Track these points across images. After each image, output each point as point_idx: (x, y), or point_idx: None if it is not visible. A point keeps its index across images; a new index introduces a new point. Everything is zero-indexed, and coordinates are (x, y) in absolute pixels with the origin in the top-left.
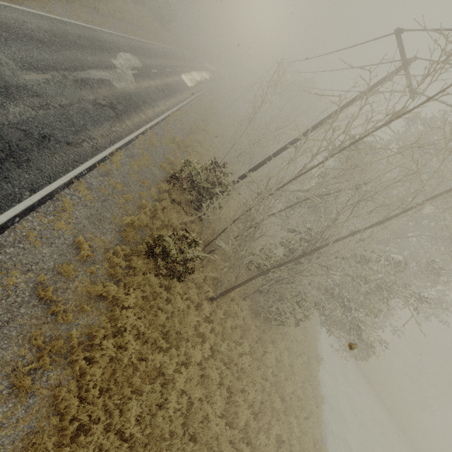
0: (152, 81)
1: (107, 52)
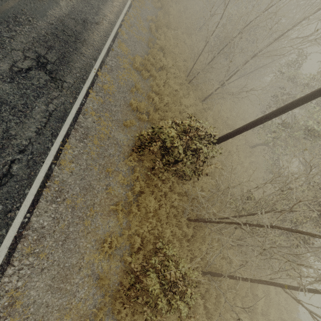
0: None
1: None
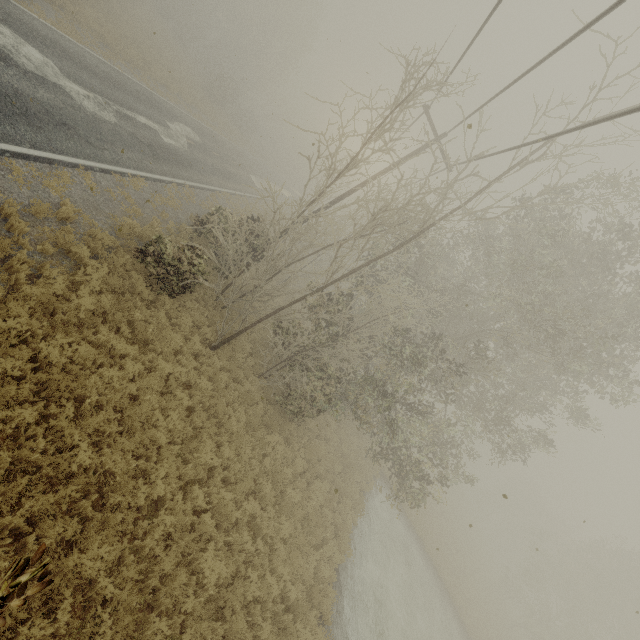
0: (210, 159)
1: (164, 115)
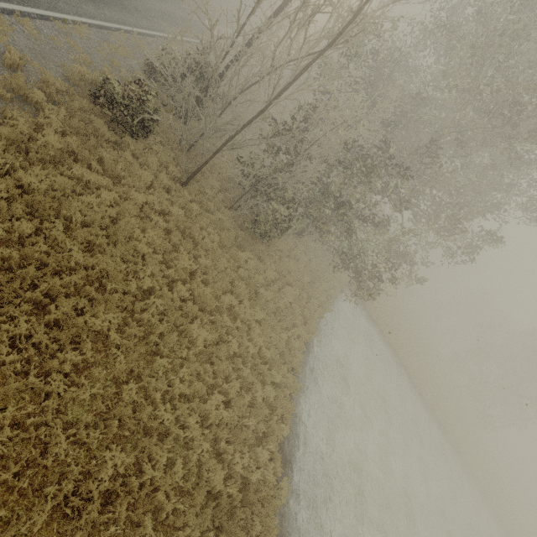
0: (156, 2)
1: None
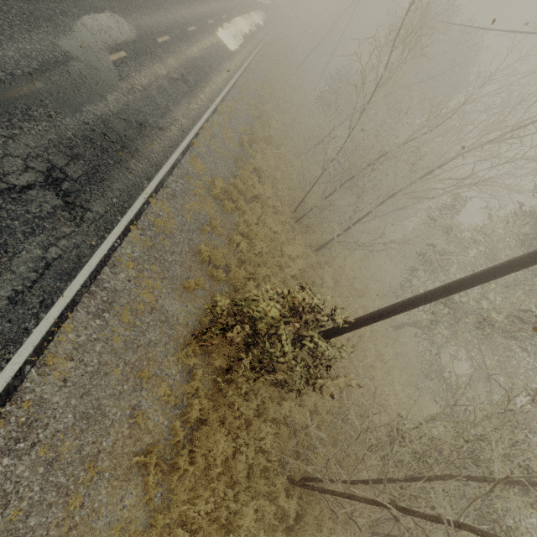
0: (160, 65)
1: (48, 24)
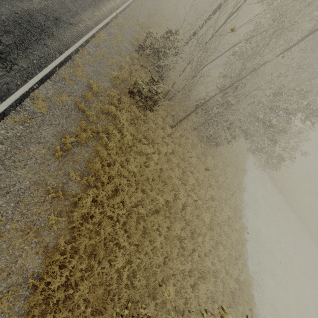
0: None
1: None
